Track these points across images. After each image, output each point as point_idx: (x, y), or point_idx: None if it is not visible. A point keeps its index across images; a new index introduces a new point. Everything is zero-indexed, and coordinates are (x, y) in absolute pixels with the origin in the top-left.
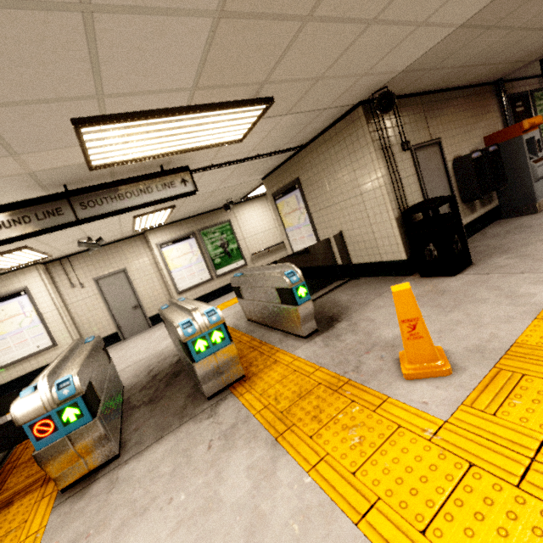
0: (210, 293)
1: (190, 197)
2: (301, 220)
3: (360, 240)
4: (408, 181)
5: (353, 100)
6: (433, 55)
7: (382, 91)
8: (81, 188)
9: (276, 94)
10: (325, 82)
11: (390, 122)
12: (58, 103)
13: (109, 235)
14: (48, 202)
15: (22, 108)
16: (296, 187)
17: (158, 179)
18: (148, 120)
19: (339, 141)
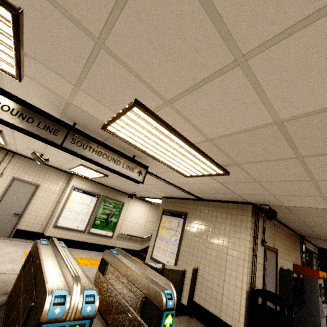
0: (74, 241)
1: (121, 178)
2: (173, 238)
3: (209, 286)
4: (259, 267)
5: (250, 200)
6: (303, 210)
7: (265, 206)
8: (83, 132)
9: (232, 172)
10: (256, 185)
11: (260, 223)
12: (145, 86)
13: (54, 161)
14: (56, 123)
15: (124, 70)
16: (183, 216)
17: (128, 161)
18: (171, 133)
19: (228, 213)
